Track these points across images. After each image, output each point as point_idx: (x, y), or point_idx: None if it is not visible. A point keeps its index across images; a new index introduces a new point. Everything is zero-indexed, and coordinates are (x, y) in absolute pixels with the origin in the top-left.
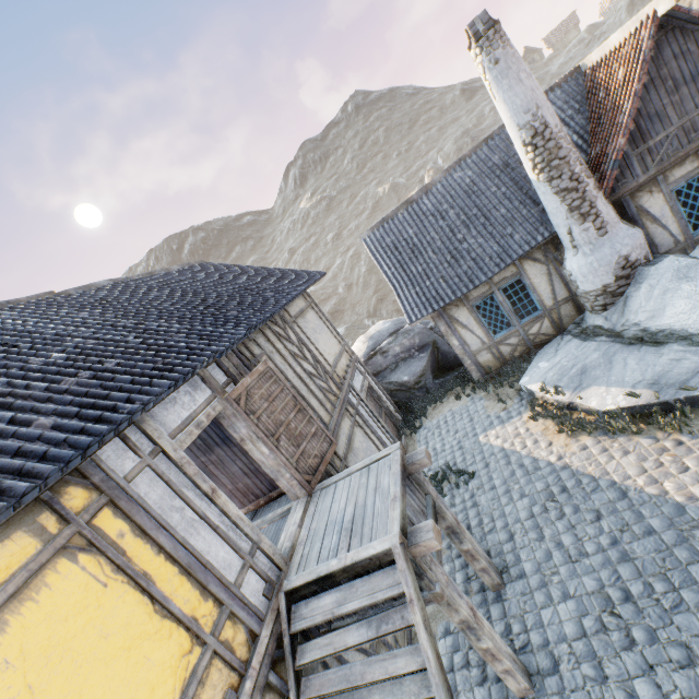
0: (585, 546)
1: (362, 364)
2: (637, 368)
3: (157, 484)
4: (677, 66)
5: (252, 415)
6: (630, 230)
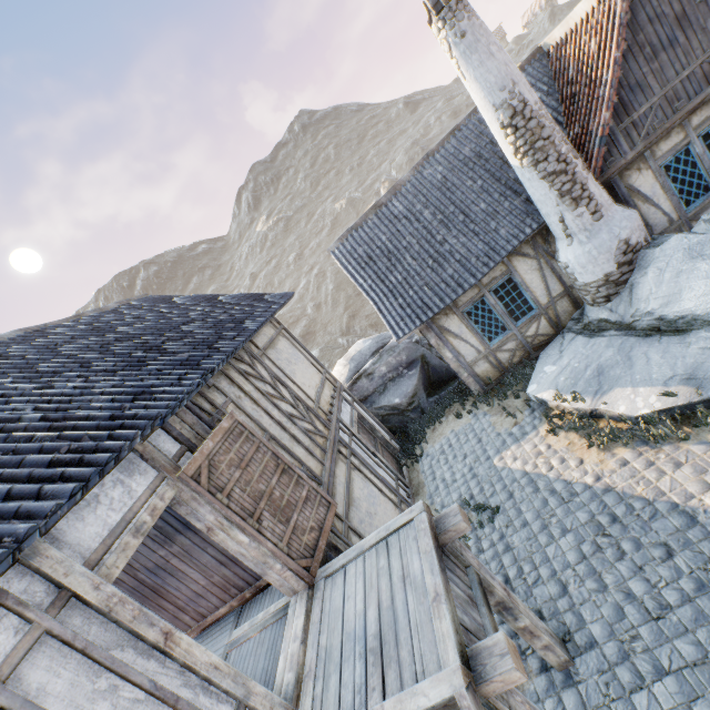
0: (665, 595)
1: (347, 391)
2: (663, 362)
3: (64, 660)
4: (653, 30)
5: (220, 493)
6: (626, 212)
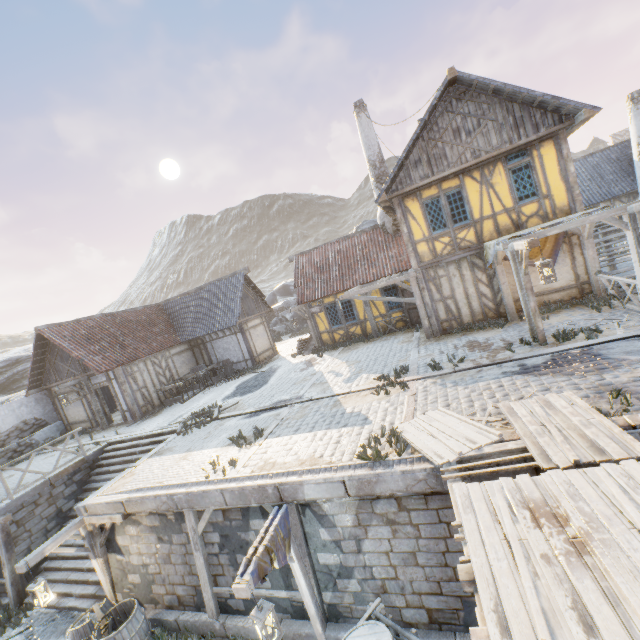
0: None
1: None
2: None
3: None
4: None
5: None
6: None
